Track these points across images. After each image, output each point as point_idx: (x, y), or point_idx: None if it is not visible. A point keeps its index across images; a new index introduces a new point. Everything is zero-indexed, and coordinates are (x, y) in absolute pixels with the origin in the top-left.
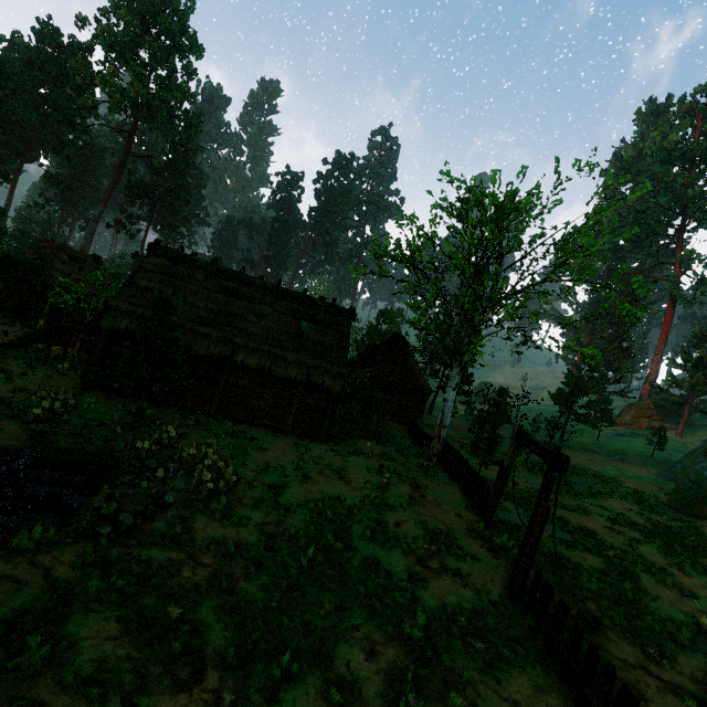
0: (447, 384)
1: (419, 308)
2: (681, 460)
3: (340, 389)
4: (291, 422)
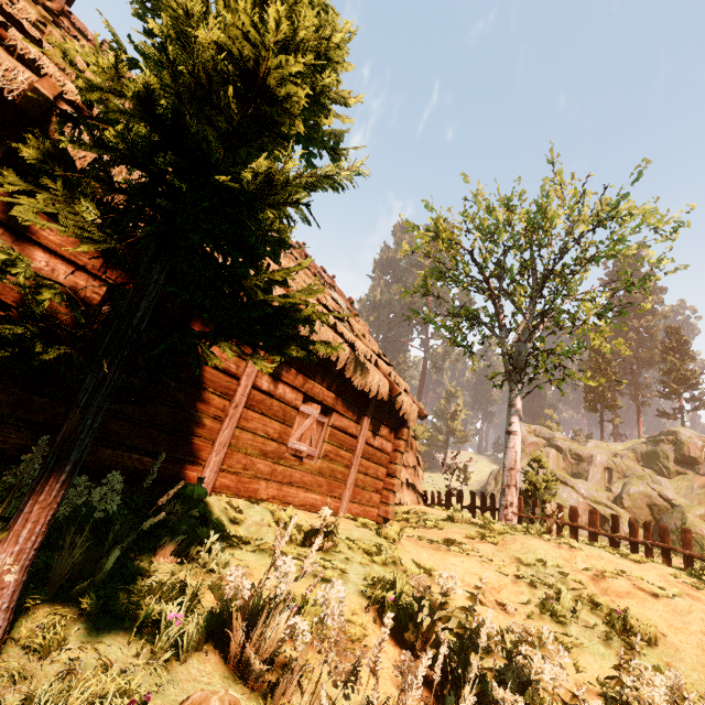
0: (513, 412)
1: (449, 313)
2: (497, 490)
3: (415, 417)
4: (351, 490)
